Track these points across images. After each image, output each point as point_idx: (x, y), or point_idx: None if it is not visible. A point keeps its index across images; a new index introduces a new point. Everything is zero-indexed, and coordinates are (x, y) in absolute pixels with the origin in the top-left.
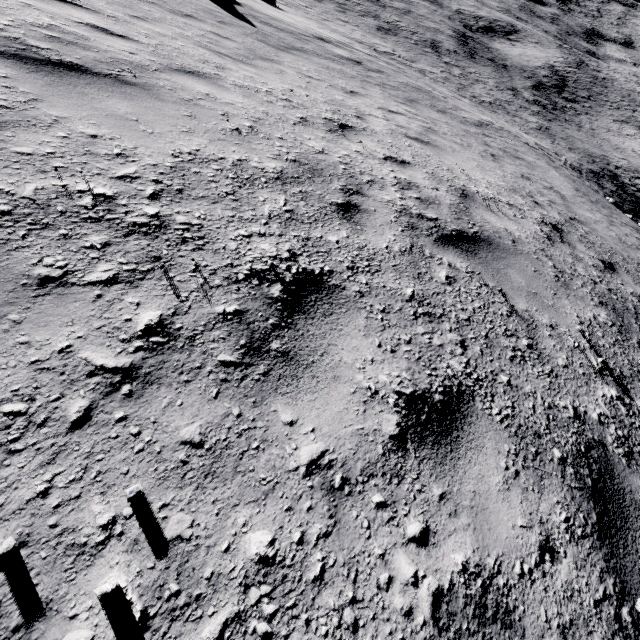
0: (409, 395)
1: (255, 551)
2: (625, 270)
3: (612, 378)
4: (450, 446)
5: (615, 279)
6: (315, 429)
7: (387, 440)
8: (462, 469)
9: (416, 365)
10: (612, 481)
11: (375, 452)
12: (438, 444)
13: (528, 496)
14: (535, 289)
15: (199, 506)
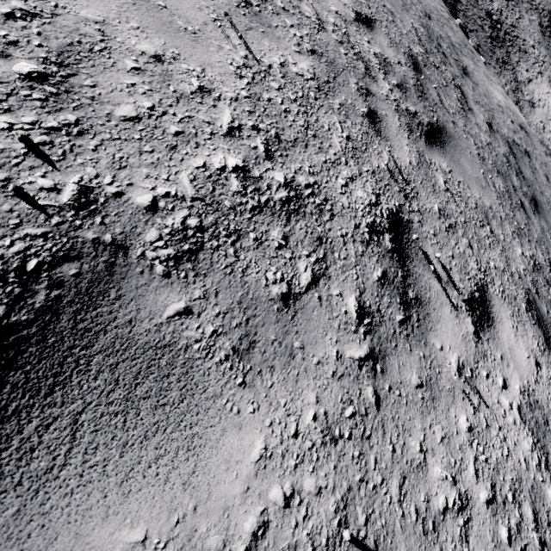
0: (355, 11)
1: (332, 21)
2: (436, 22)
3: (423, 48)
4: (371, 30)
5: (430, 22)
6: (333, 4)
7: (353, 18)
8: (375, 37)
9: (355, 4)
10: (419, 66)
11: (351, 19)
12: (367, 28)
13: (394, 52)
14: (393, 4)
15: (315, 5)
